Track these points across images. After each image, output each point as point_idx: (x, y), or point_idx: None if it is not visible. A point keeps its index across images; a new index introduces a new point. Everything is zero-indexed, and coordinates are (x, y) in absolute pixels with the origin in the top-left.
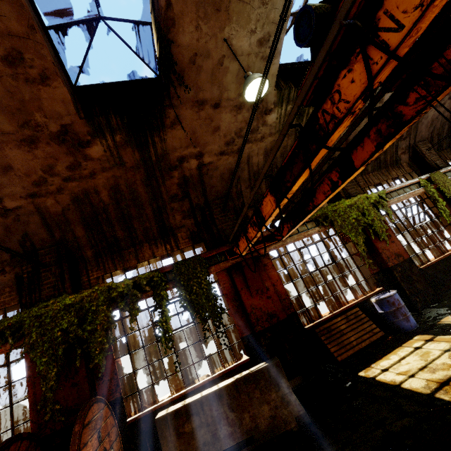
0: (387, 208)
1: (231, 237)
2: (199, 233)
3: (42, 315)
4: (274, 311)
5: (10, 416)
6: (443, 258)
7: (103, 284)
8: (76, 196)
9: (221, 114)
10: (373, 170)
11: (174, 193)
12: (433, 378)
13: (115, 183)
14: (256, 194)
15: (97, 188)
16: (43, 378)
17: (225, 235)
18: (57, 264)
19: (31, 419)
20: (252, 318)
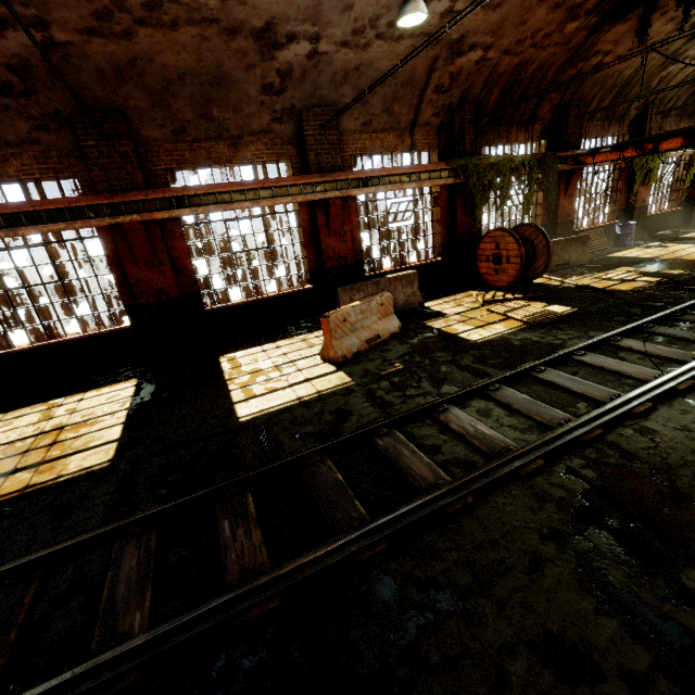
0: (666, 161)
1: (596, 149)
2: (547, 131)
3: (478, 165)
4: (570, 213)
5: (433, 227)
6: (658, 214)
7: (508, 155)
8: (521, 62)
9: (658, 22)
10: (674, 115)
11: (563, 84)
12: (653, 256)
13: (547, 60)
14: (598, 107)
15: (536, 60)
16: (461, 209)
17: (569, 141)
18: (474, 124)
19: (442, 233)
20: (559, 213)
